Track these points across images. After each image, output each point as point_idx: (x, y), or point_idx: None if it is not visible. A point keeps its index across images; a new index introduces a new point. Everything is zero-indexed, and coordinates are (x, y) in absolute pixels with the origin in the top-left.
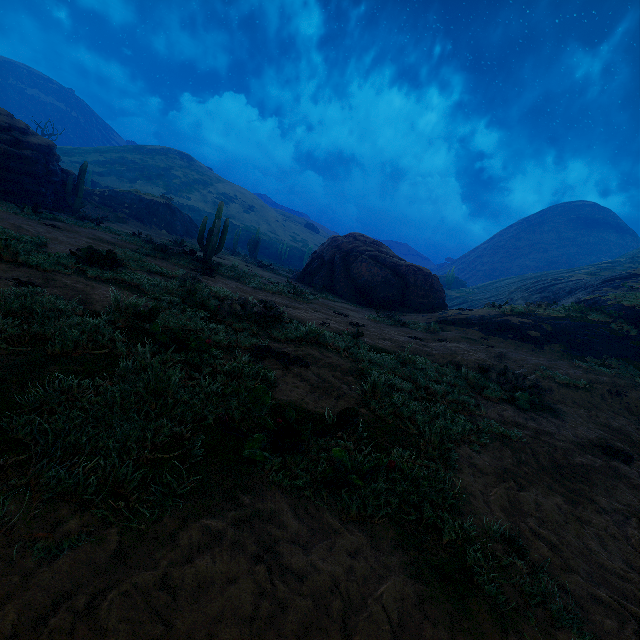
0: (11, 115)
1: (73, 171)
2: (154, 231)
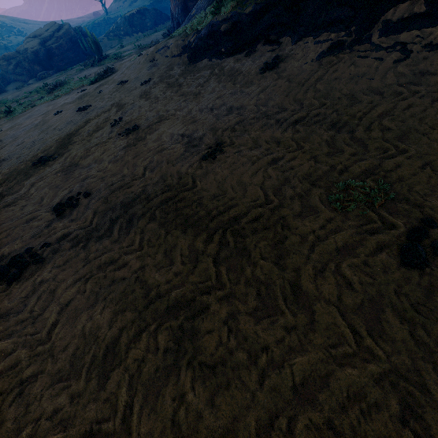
0: (54, 24)
1: (120, 13)
2: (134, 38)
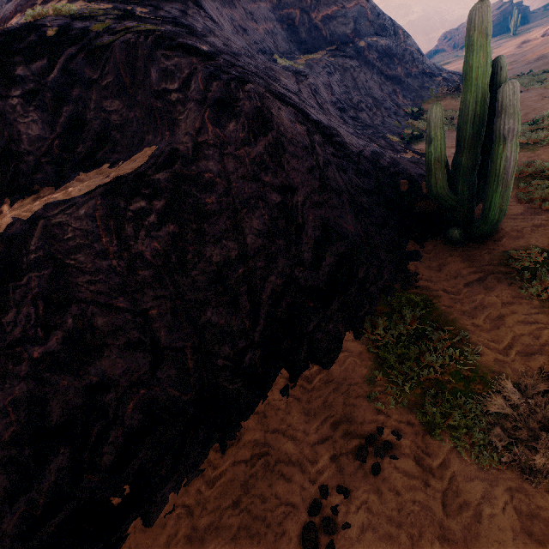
0: (499, 3)
1: None
2: None
